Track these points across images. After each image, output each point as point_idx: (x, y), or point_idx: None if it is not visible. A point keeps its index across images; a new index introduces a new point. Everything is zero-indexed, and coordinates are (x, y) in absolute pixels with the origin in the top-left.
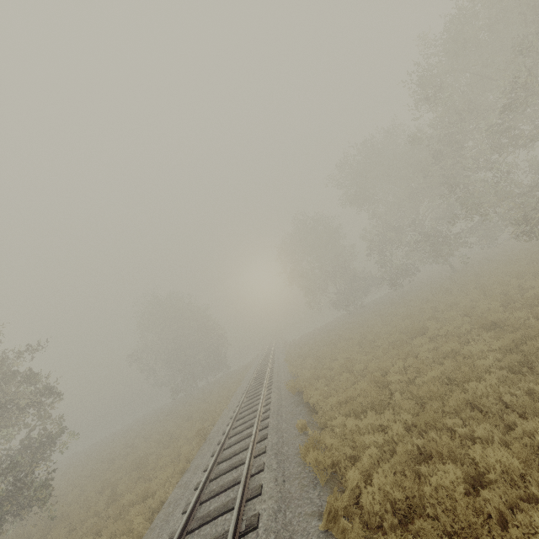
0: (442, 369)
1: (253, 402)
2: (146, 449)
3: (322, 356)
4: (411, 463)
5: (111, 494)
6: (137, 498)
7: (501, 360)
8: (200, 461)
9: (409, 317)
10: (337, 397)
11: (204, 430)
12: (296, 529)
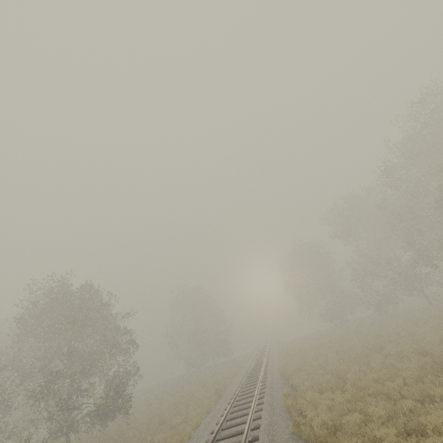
0: (378, 373)
1: (253, 379)
2: (175, 400)
3: (307, 356)
4: (341, 414)
5: (162, 418)
6: (182, 420)
7: (417, 375)
8: (219, 407)
9: (378, 337)
10: (311, 383)
11: (220, 391)
12: (279, 431)
